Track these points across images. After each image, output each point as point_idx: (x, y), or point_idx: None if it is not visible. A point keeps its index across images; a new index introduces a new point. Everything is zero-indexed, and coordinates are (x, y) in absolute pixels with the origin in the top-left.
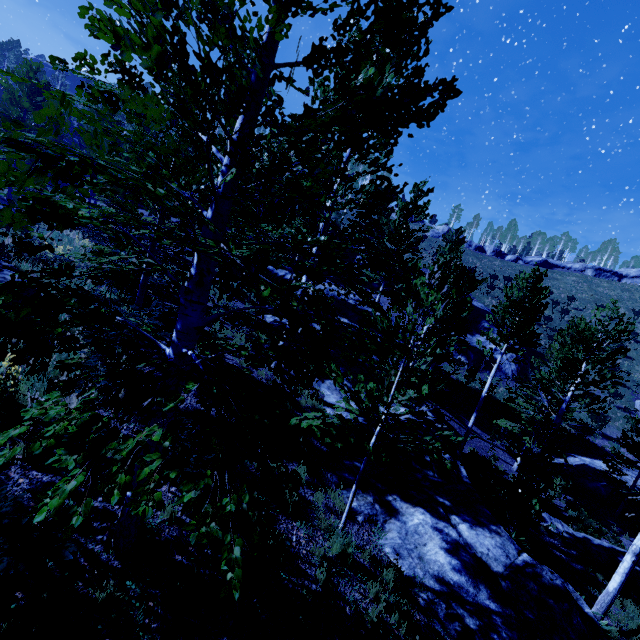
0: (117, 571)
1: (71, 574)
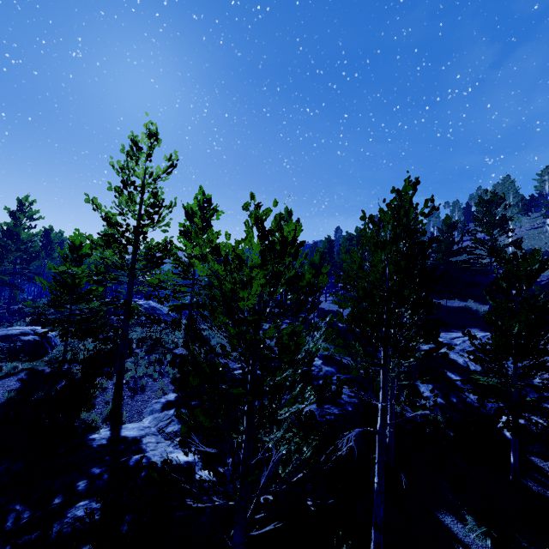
0: None
1: None
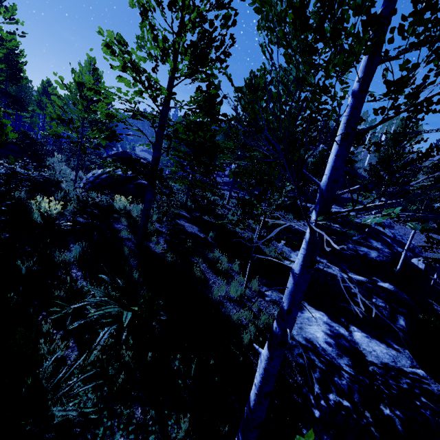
0: (133, 251)
1: (121, 245)
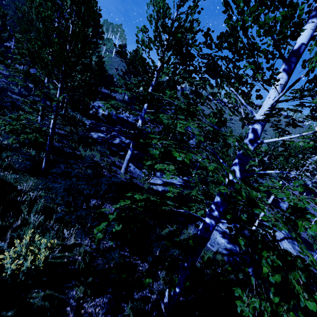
0: None
1: None
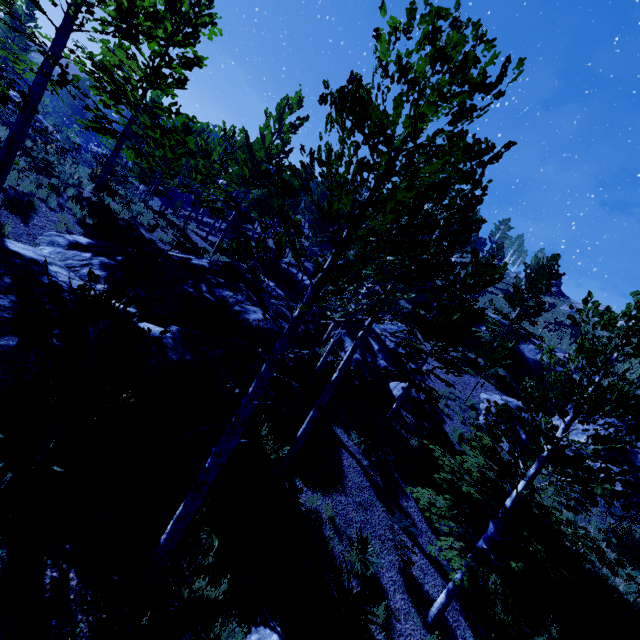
0: None
1: None
